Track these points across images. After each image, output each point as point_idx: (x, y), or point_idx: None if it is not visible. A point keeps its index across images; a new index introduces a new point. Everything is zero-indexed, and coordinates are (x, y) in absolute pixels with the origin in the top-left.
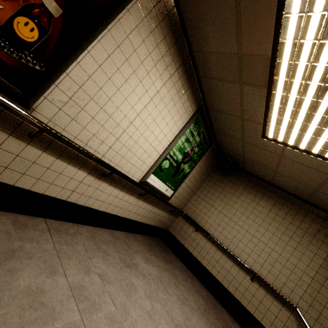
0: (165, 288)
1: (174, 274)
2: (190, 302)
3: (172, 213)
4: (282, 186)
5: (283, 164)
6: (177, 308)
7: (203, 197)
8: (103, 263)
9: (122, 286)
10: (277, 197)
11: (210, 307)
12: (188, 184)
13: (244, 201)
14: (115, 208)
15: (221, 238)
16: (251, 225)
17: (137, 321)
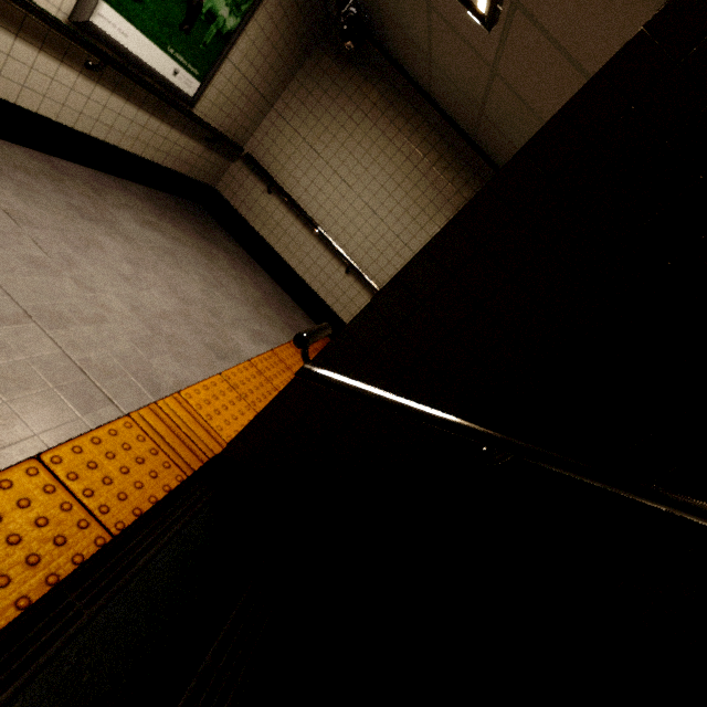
0: (178, 265)
1: (212, 256)
2: (230, 289)
3: (215, 149)
4: (444, 104)
5: (436, 33)
6: (195, 288)
7: (290, 116)
8: (18, 199)
9: (67, 238)
10: (428, 131)
11: (273, 303)
12: (244, 70)
13: (368, 134)
14: (25, 93)
15: (312, 208)
16: (368, 185)
17: (95, 277)
